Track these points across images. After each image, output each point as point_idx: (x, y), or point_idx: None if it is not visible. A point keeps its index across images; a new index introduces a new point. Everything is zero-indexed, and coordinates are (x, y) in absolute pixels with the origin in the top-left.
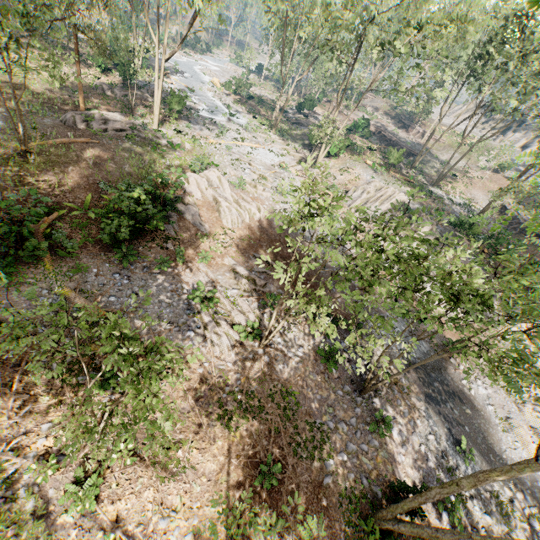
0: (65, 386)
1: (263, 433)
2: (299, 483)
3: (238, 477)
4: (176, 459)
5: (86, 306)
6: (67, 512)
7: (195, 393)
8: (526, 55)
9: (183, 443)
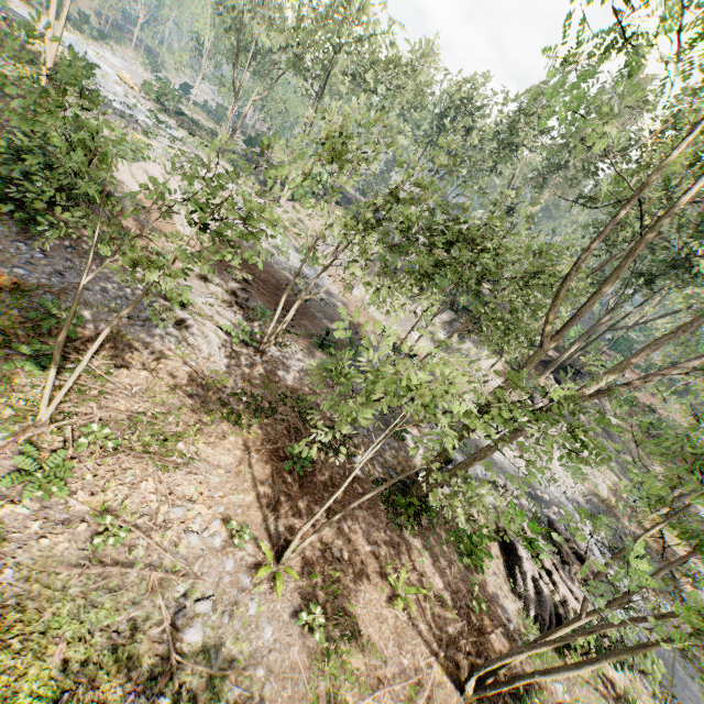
0: None
1: (281, 432)
2: (332, 474)
3: (263, 469)
4: (179, 450)
5: None
6: (15, 504)
7: (185, 390)
8: (471, 131)
9: (183, 436)
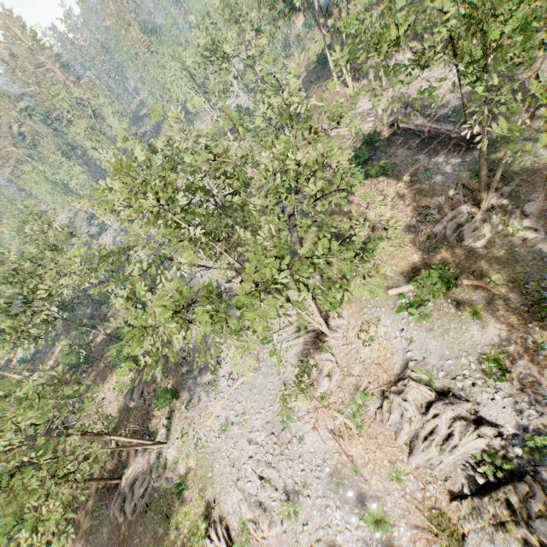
0: None
1: None
2: None
3: None
4: None
5: None
6: None
7: None
8: None
9: None
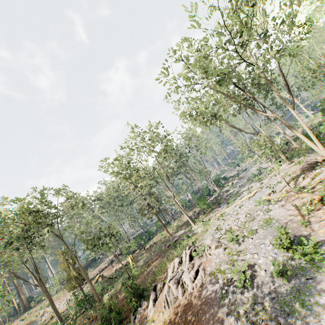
0: None
1: None
2: None
3: None
4: None
5: None
6: None
7: None
8: None
9: None
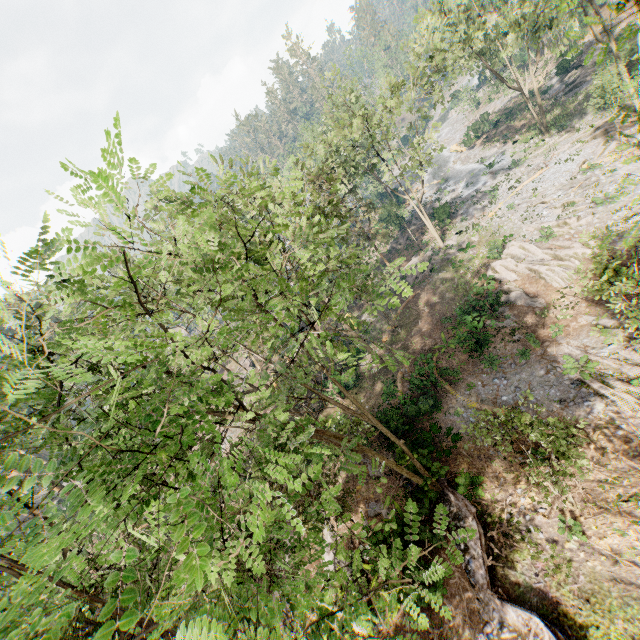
0: (513, 465)
1: None
2: None
3: None
4: (639, 508)
5: (491, 410)
6: (568, 542)
7: (625, 454)
8: None
9: (638, 495)
